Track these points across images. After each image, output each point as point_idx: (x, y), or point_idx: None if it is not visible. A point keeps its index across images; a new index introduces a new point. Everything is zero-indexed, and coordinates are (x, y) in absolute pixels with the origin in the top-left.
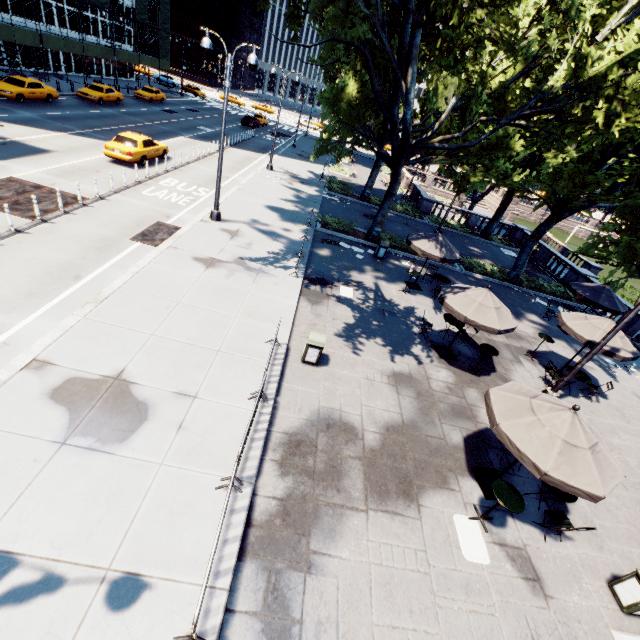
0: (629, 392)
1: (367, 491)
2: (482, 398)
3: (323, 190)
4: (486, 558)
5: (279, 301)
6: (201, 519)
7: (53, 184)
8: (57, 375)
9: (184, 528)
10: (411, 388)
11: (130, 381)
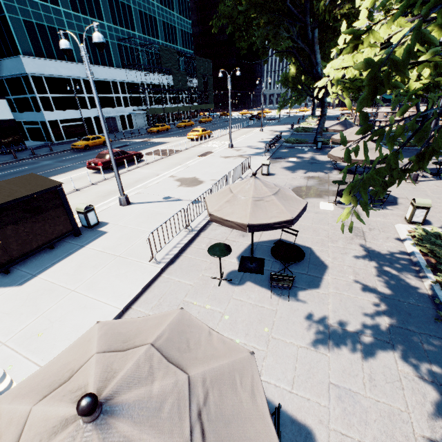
0: None
1: None
2: None
3: (292, 133)
4: (331, 209)
5: (255, 163)
6: None
7: (171, 149)
8: (177, 178)
9: None
10: (316, 179)
11: (197, 178)
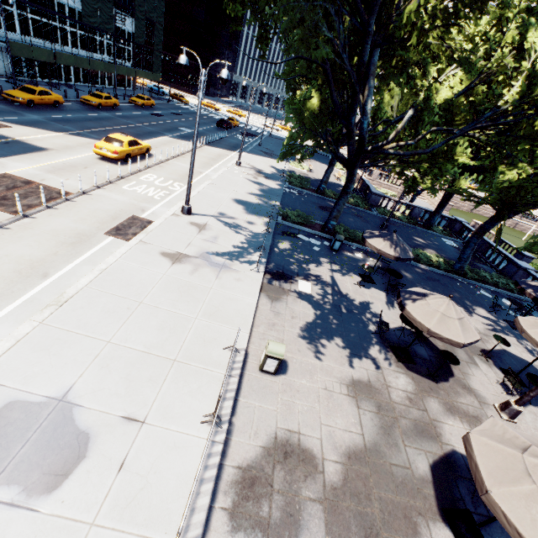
0: None
1: None
2: (444, 410)
3: (284, 184)
4: None
5: (240, 299)
6: None
7: (43, 179)
8: None
9: None
10: (371, 400)
11: (75, 403)
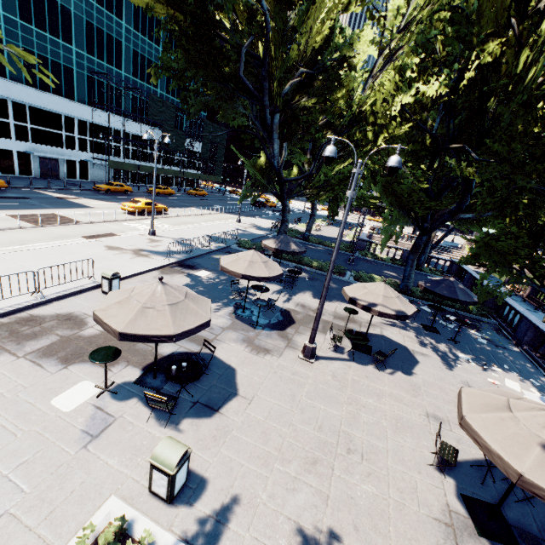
0: (458, 380)
1: (38, 350)
2: (237, 339)
3: (271, 233)
4: (70, 408)
5: (134, 267)
6: None
7: (73, 217)
8: None
9: None
10: None
11: None
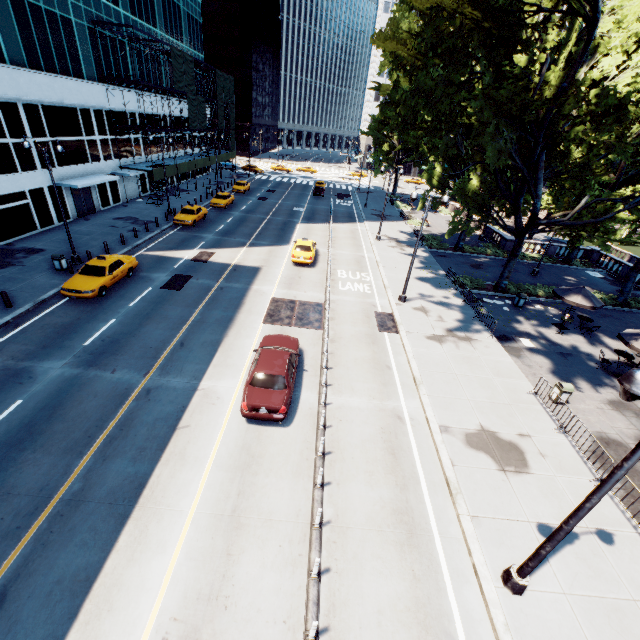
0: None
1: None
2: None
3: (426, 249)
4: None
5: (502, 360)
6: (601, 502)
7: (295, 297)
8: (458, 433)
9: (598, 507)
10: (628, 410)
11: (491, 431)
